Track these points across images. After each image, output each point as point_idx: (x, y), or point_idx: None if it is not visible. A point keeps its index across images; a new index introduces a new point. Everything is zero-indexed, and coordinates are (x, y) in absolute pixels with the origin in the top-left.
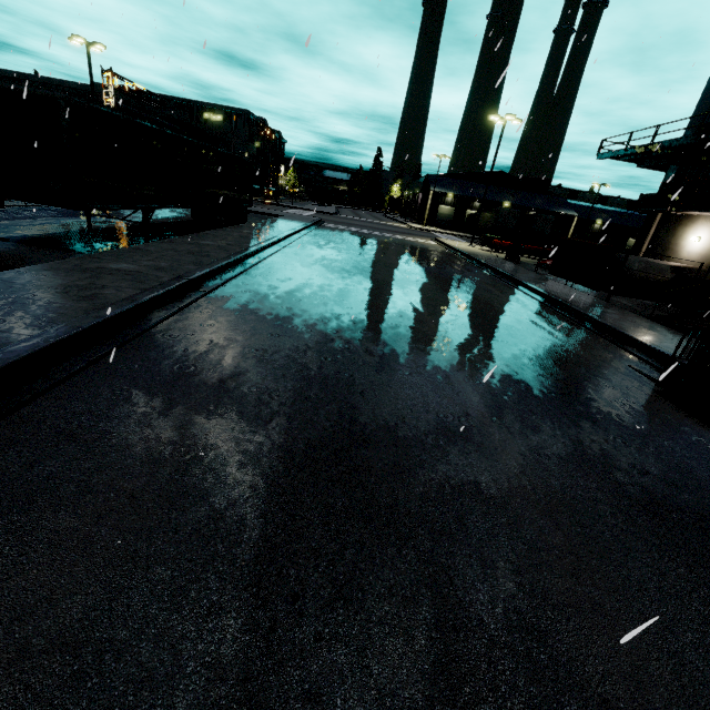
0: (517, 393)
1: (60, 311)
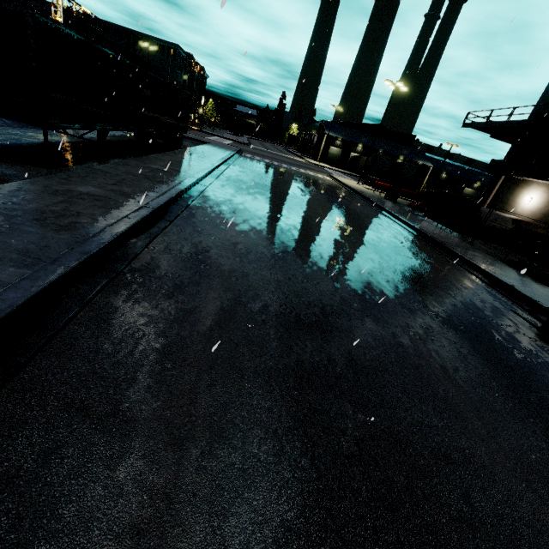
0: (448, 339)
1: (42, 243)
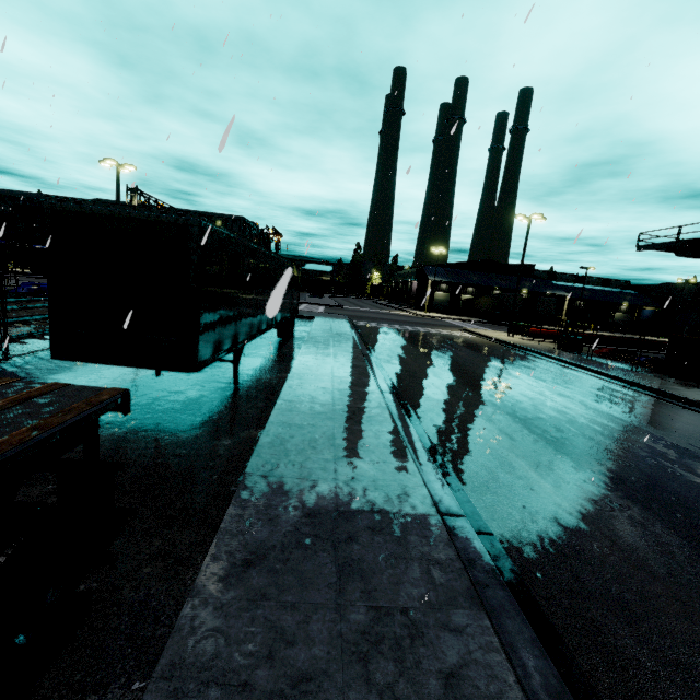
0: None
1: None
